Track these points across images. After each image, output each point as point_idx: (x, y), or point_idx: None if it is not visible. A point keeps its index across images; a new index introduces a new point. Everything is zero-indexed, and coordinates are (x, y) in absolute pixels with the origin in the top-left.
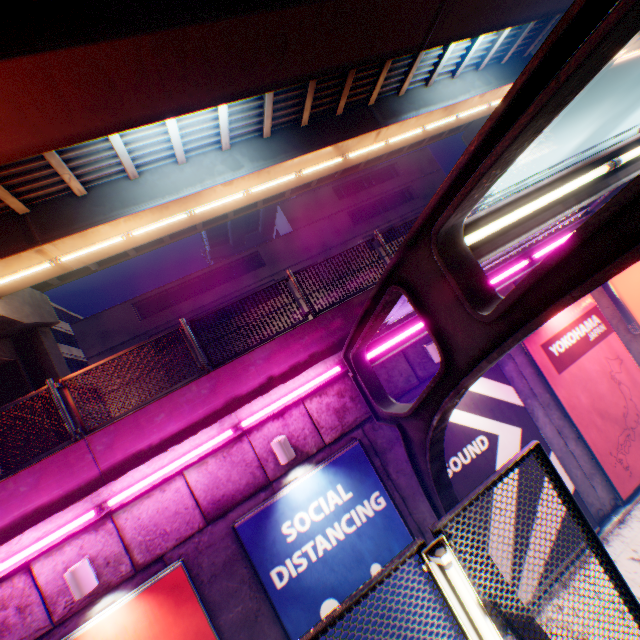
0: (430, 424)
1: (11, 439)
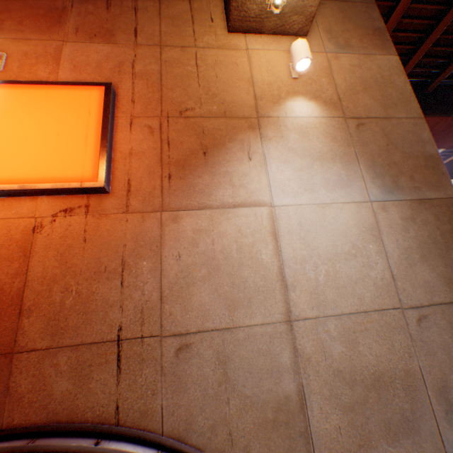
0: None
1: None
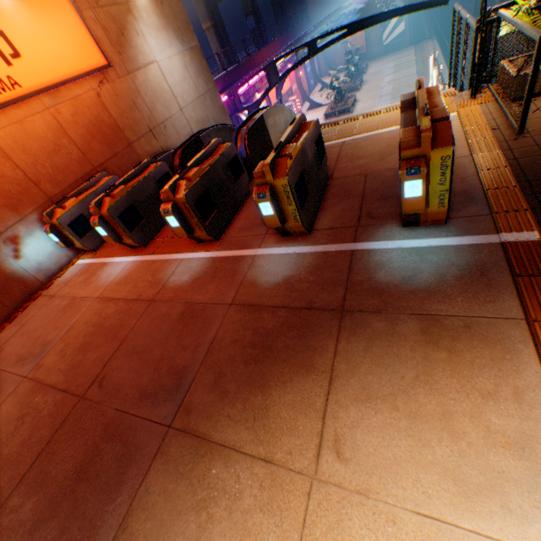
0: (261, 104)
1: None
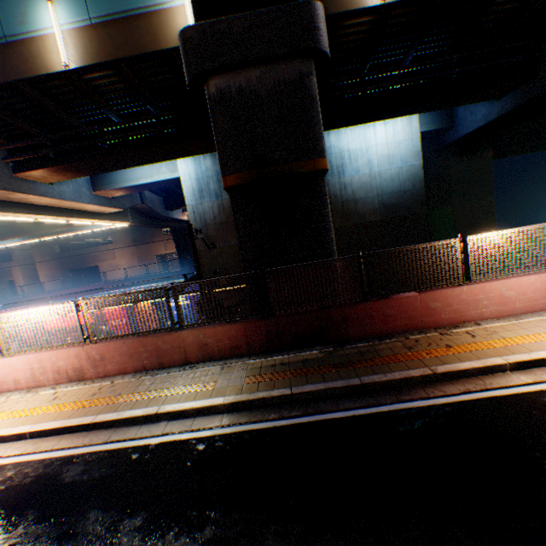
0: None
1: None
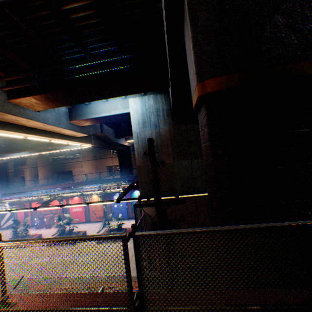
0: None
1: (1, 178)
